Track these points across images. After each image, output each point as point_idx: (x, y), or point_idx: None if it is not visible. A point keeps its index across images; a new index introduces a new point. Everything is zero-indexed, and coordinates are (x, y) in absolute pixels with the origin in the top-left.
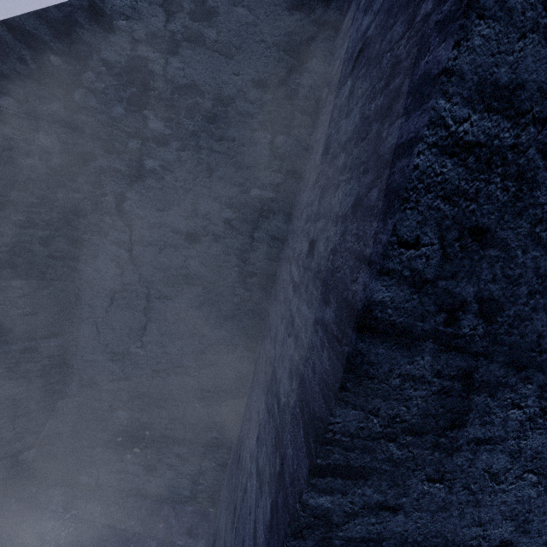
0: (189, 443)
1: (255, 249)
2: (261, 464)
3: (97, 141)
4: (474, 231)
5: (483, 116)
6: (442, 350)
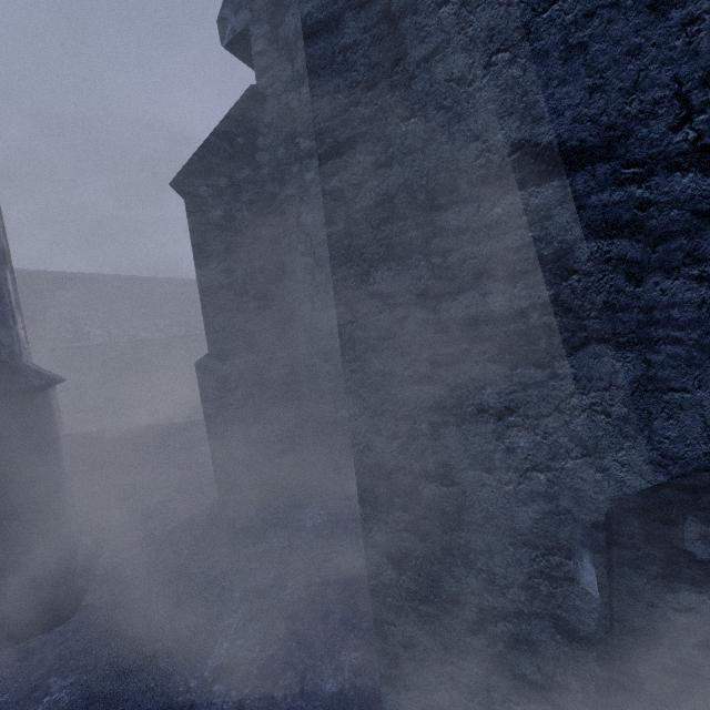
0: None
1: None
2: None
3: (275, 183)
4: None
5: None
6: (359, 12)
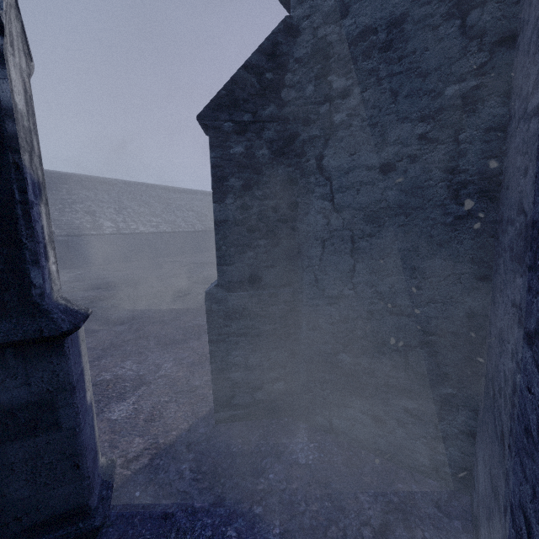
0: (417, 396)
1: (463, 154)
2: (533, 322)
3: (298, 122)
4: None
5: None
6: None
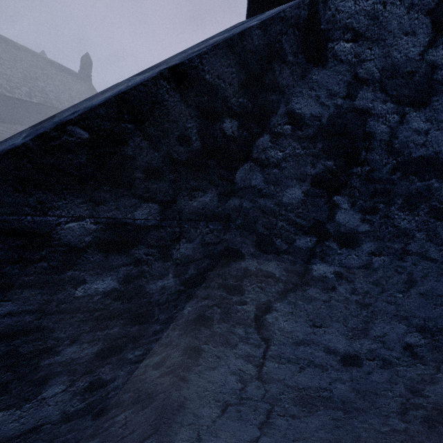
0: None
1: (435, 381)
2: None
3: (248, 235)
4: None
5: None
6: None
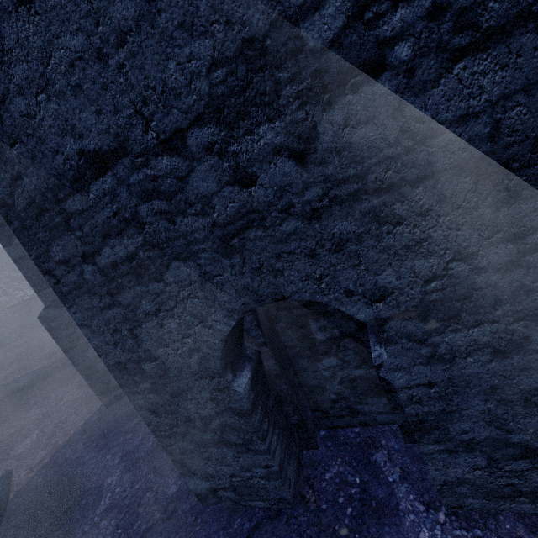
0: None
1: None
2: None
3: None
4: None
5: None
6: None
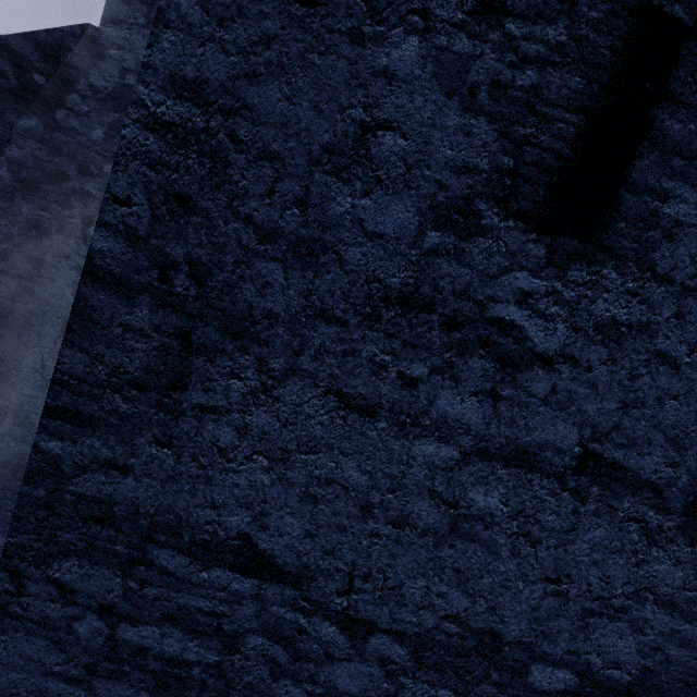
0: None
1: None
2: None
3: (73, 161)
4: (179, 198)
5: (177, 103)
6: (159, 306)
